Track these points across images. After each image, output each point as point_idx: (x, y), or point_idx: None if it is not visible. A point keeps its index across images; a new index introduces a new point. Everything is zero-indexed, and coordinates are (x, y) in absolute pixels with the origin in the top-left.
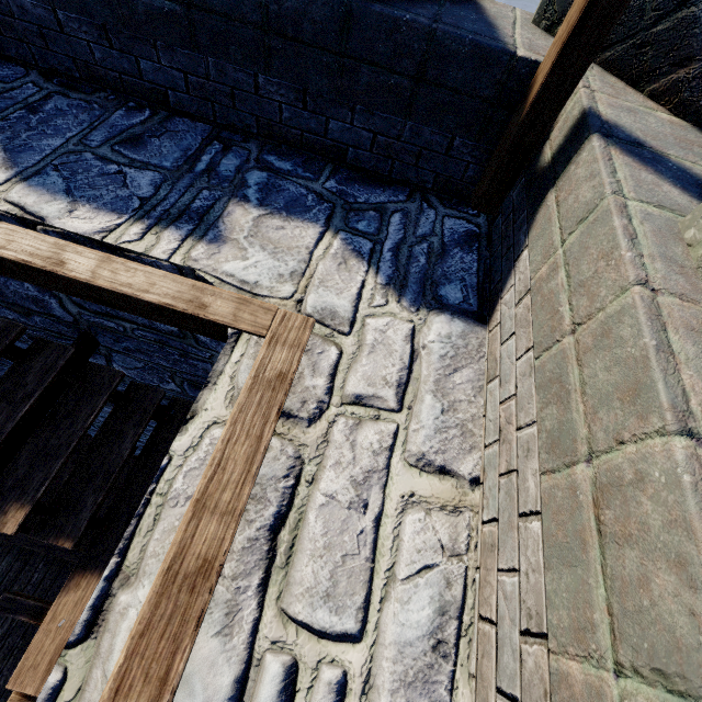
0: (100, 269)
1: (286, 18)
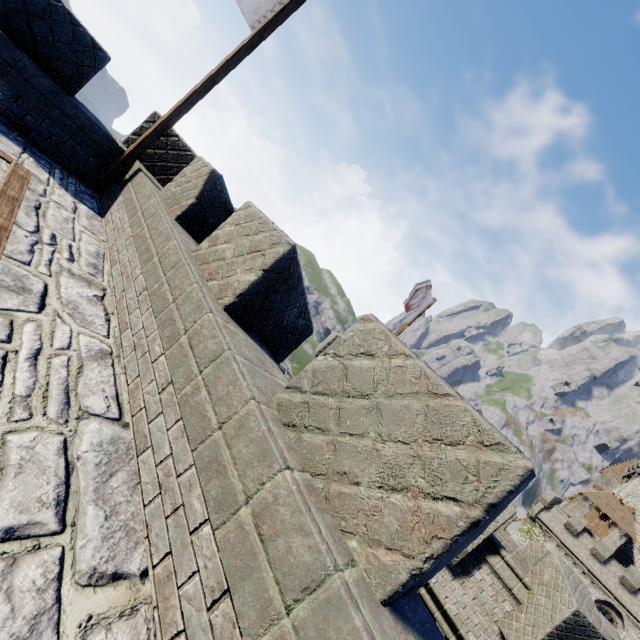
0: None
1: (26, 72)
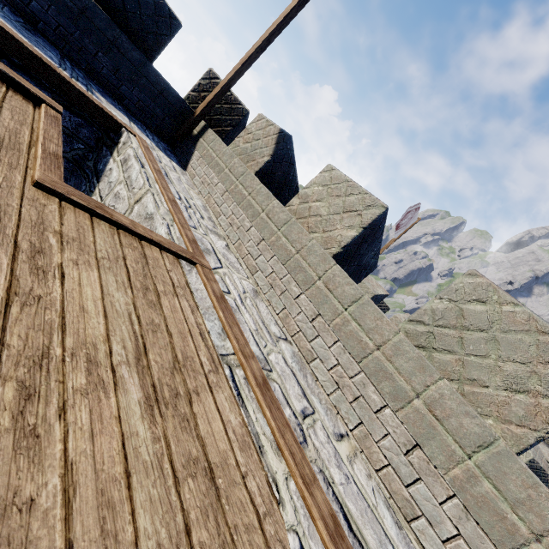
0: (71, 80)
1: (123, 47)
